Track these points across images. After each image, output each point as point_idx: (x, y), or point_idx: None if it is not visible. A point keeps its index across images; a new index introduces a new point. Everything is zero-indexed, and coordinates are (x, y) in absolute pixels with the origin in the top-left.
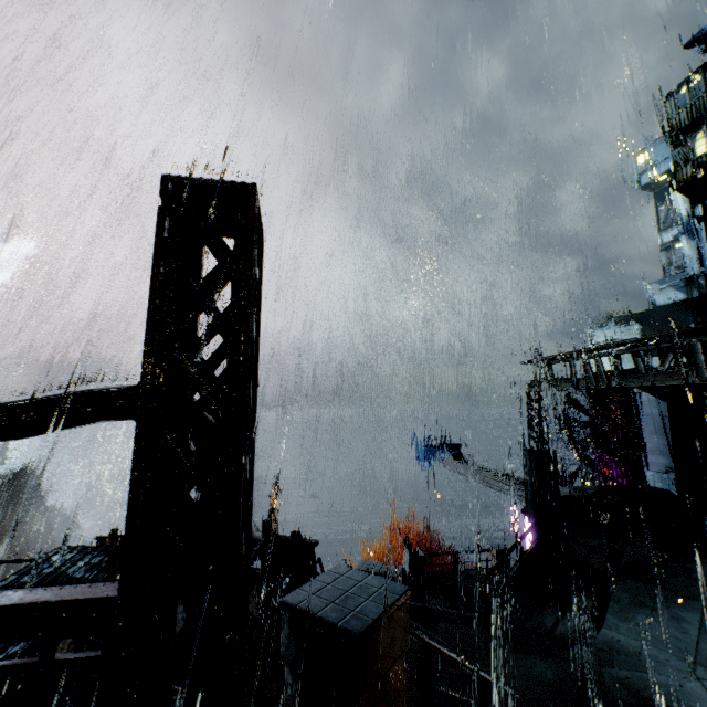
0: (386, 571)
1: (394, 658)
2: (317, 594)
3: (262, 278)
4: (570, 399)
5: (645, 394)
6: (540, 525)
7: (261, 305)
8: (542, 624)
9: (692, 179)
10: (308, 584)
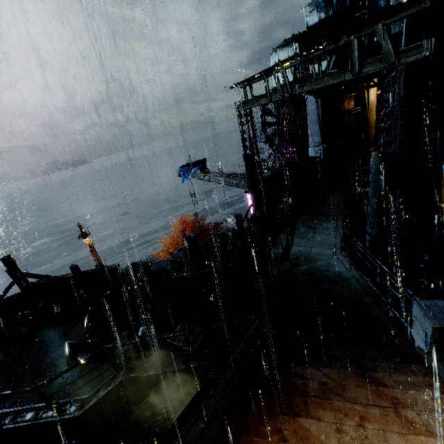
0: (172, 260)
1: None
2: None
3: None
4: (264, 110)
5: (309, 96)
6: (256, 199)
7: None
8: (264, 257)
9: None
10: None
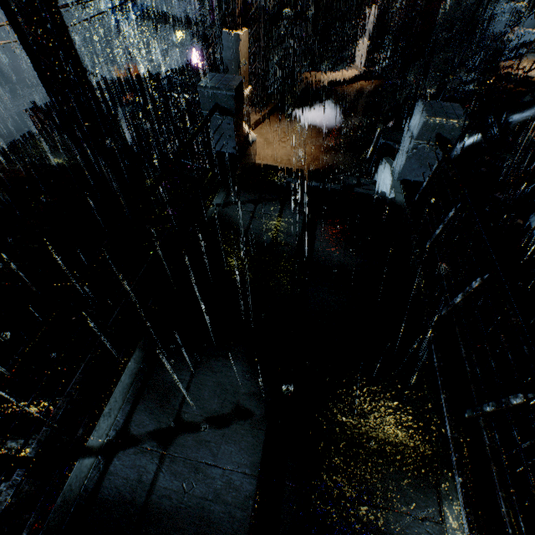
0: None
1: None
2: None
3: None
4: None
5: None
6: None
7: None
8: None
9: None
10: None
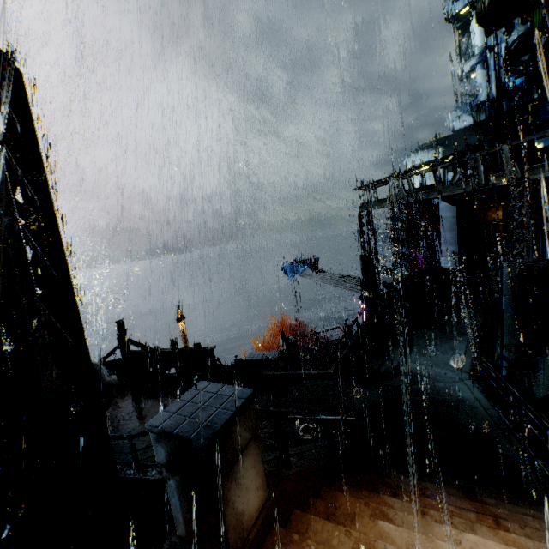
0: (268, 356)
1: (247, 442)
2: (178, 413)
3: (34, 129)
4: (392, 213)
5: (442, 203)
6: (371, 306)
7: (42, 161)
8: (372, 368)
9: (488, 9)
10: (172, 405)
